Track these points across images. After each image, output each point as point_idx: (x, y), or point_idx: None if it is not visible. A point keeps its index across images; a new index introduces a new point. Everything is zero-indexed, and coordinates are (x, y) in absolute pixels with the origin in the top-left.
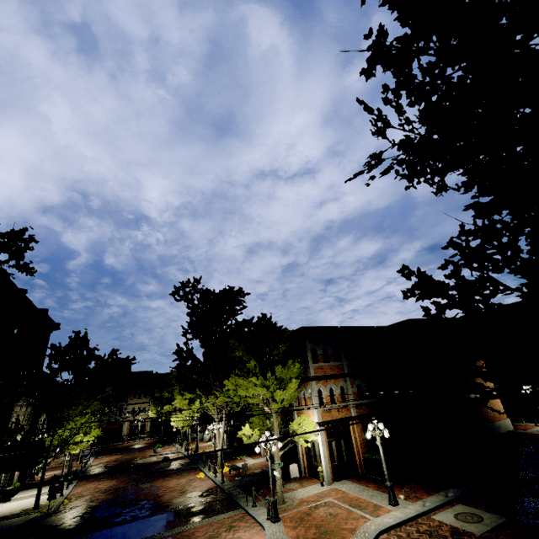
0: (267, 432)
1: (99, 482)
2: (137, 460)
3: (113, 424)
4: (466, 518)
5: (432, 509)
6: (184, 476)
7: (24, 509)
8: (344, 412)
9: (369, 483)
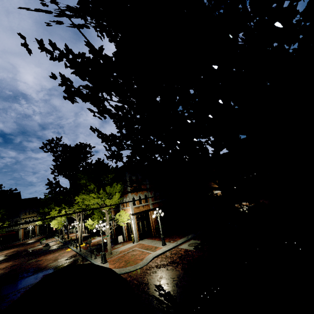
0: (100, 221)
1: (0, 265)
2: (28, 249)
3: (11, 232)
4: (192, 245)
5: (180, 244)
6: (58, 252)
7: None
8: (146, 207)
9: (156, 238)
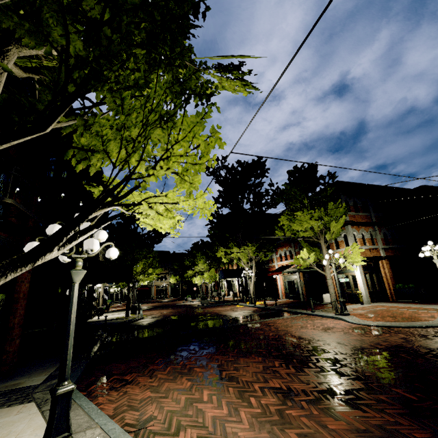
0: (331, 250)
1: (159, 310)
2: (175, 304)
3: (145, 287)
4: None
5: None
6: (224, 307)
7: (118, 317)
8: (374, 252)
9: (407, 303)
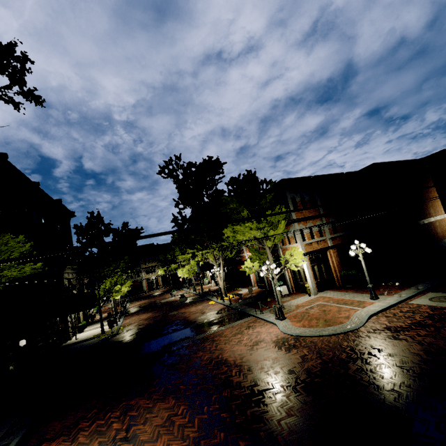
0: (267, 261)
1: (140, 315)
2: (160, 301)
3: (135, 283)
4: (440, 300)
5: (408, 298)
6: (199, 304)
7: (96, 335)
8: (322, 244)
9: (347, 290)
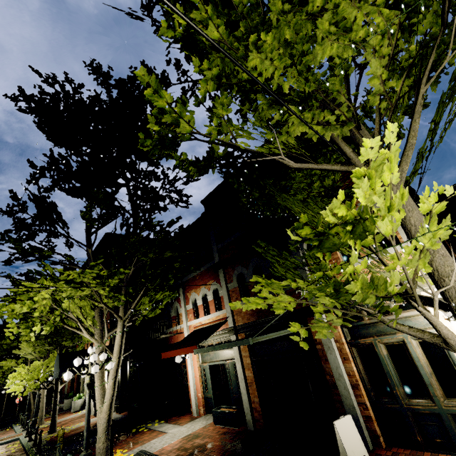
0: None
1: None
2: None
3: None
4: None
5: None
6: None
7: None
8: None
9: None
